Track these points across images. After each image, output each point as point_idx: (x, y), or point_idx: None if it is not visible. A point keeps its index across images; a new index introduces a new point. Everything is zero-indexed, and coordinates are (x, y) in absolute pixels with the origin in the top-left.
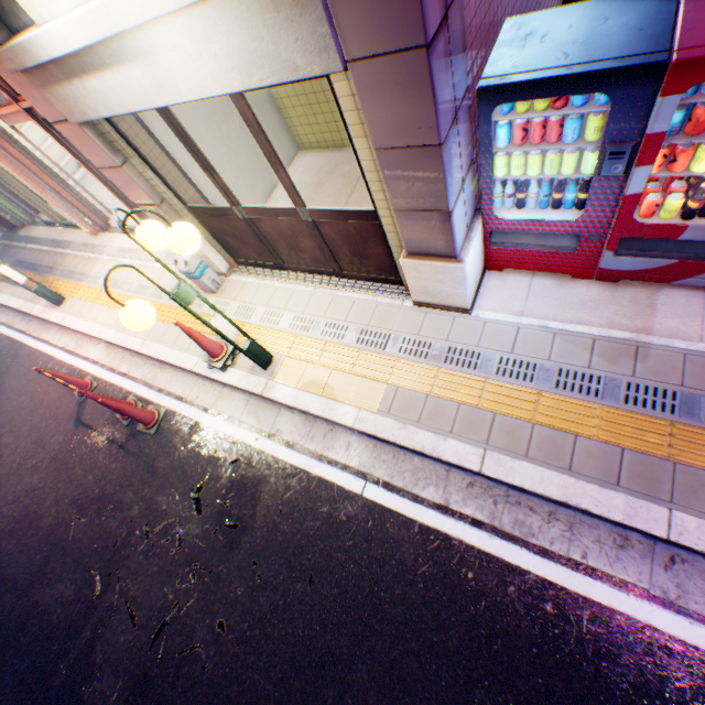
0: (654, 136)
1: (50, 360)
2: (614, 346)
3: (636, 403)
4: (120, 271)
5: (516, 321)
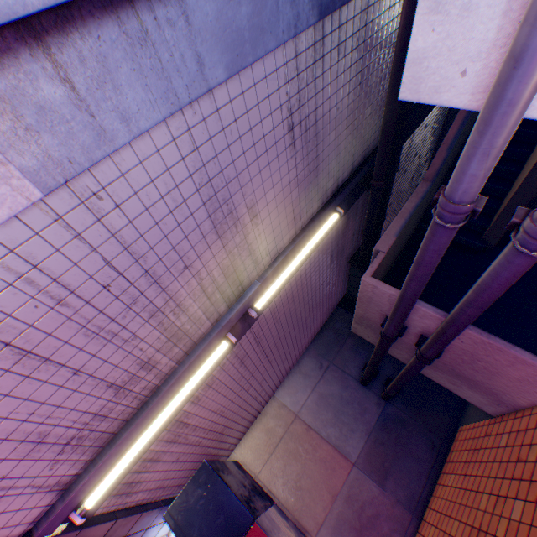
0: None
1: None
2: None
3: None
4: None
5: None
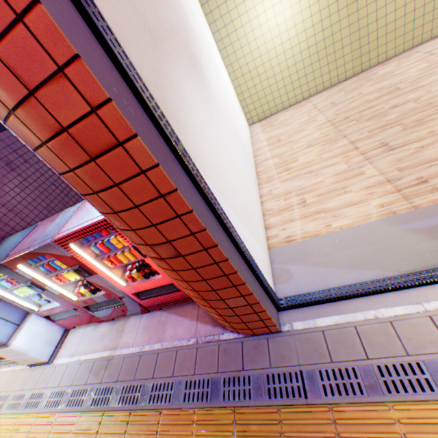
0: (33, 278)
1: None
2: (101, 362)
3: (96, 402)
4: None
5: (70, 360)
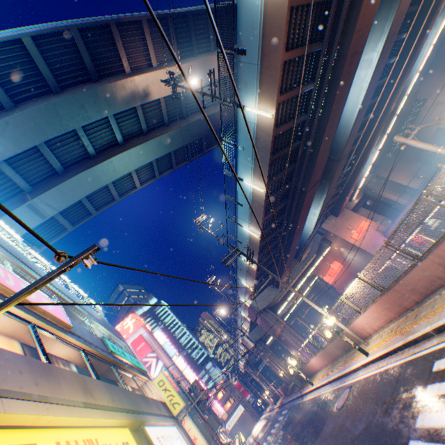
0: None
1: None
2: None
3: None
4: None
5: None
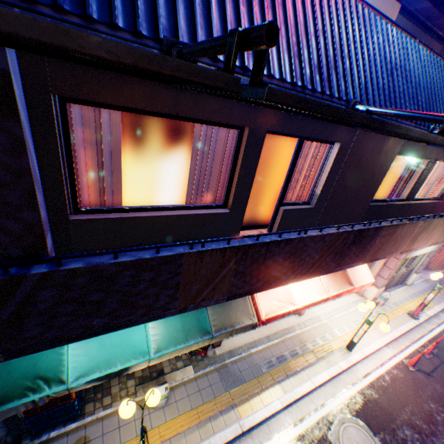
0: None
1: (382, 377)
2: (425, 280)
3: None
4: (343, 319)
5: (416, 282)
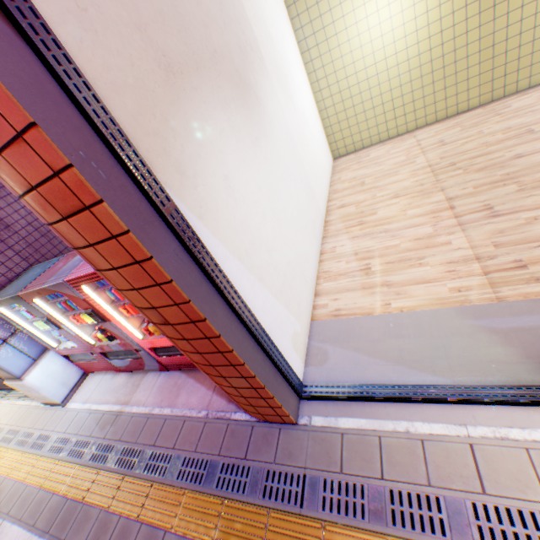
0: (49, 315)
1: None
2: (110, 416)
3: (95, 458)
4: None
5: (81, 406)
